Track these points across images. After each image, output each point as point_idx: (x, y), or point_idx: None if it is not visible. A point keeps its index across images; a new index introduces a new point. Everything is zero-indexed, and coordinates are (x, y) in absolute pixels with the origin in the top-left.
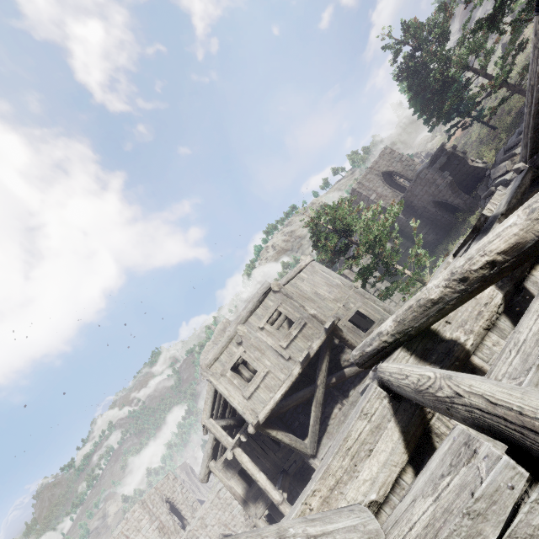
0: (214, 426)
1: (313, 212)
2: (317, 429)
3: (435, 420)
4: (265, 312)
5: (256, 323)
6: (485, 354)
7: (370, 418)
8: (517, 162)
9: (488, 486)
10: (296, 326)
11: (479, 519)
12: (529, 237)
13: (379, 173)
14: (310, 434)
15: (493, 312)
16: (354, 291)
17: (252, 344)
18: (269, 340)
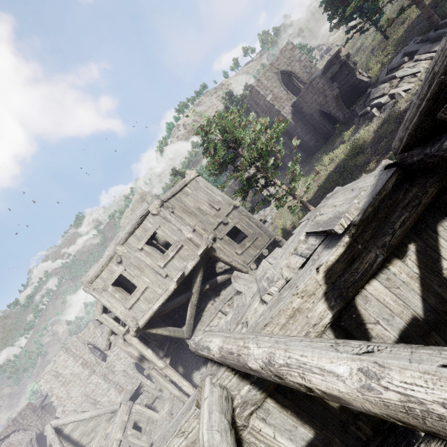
0: (106, 320)
1: (205, 118)
2: (192, 322)
3: (246, 434)
4: (144, 233)
5: (135, 244)
6: None
7: (187, 435)
8: (394, 86)
9: None
10: (173, 248)
11: None
12: (355, 404)
13: (278, 72)
14: (186, 326)
15: (320, 331)
16: (233, 208)
17: (131, 263)
18: (148, 260)
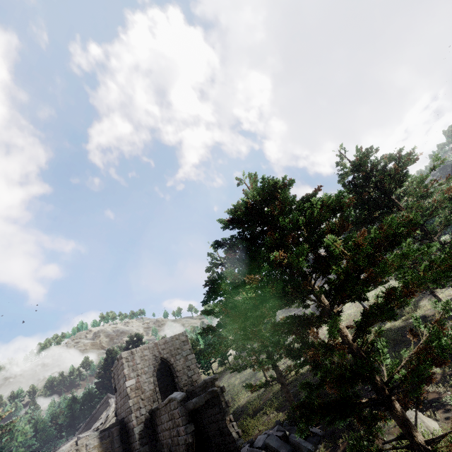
0: None
1: None
2: None
3: None
4: None
5: None
6: None
7: None
8: None
9: None
10: None
11: None
12: None
13: (158, 356)
14: None
15: None
16: None
17: None
18: None
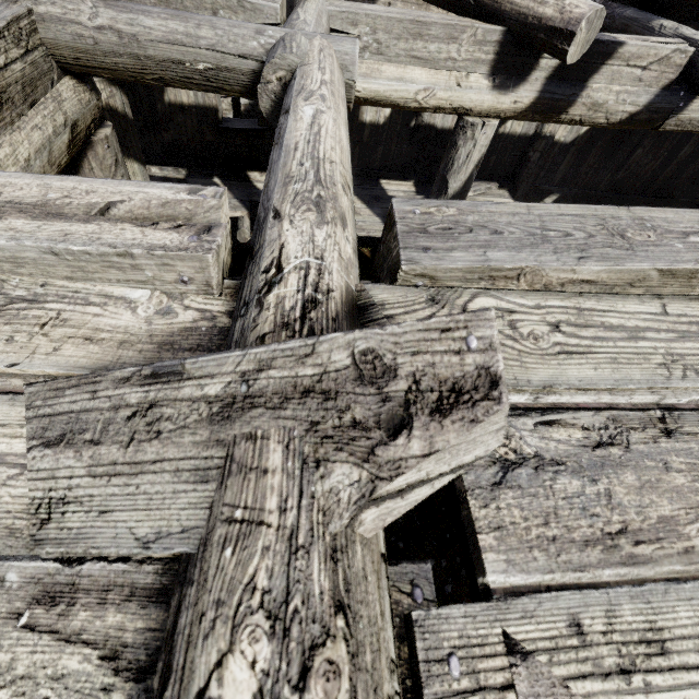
0: None
1: None
2: None
3: None
4: None
5: None
6: None
7: None
8: None
9: (259, 5)
10: None
11: (242, 9)
12: None
13: None
14: None
15: None
16: None
17: None
18: None
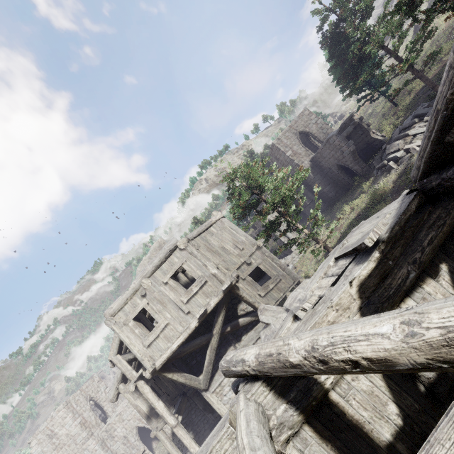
0: (120, 361)
1: (231, 168)
2: (211, 369)
3: None
4: (170, 267)
5: (161, 278)
6: (343, 389)
7: None
8: (408, 142)
9: None
10: (198, 283)
11: None
12: (402, 361)
13: (296, 132)
14: (204, 373)
15: None
16: (256, 249)
17: (155, 297)
18: (172, 295)
